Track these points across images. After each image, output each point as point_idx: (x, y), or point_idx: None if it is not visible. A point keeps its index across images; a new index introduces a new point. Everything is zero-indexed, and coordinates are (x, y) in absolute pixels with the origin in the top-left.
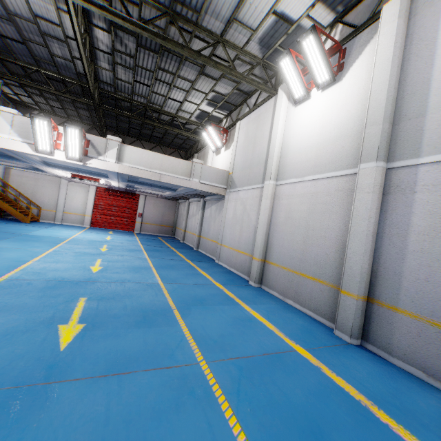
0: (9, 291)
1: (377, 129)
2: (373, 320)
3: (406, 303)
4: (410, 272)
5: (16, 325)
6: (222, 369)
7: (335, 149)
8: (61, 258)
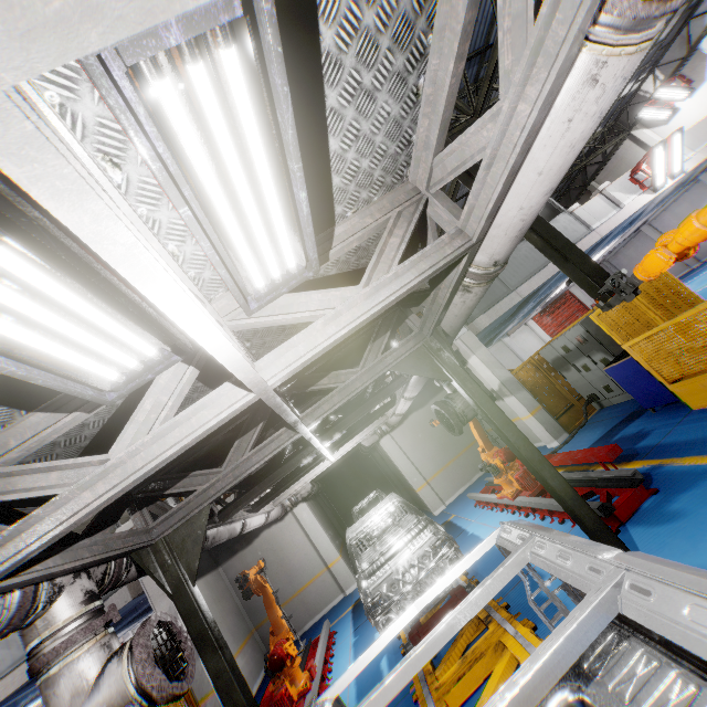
0: None
1: None
2: None
3: None
4: None
5: None
6: None
7: None
8: None
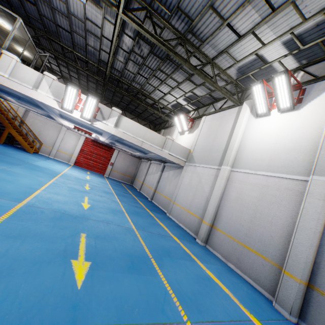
0: (29, 216)
1: None
2: (312, 304)
3: None
4: None
5: (40, 254)
6: None
7: (289, 158)
8: (60, 191)
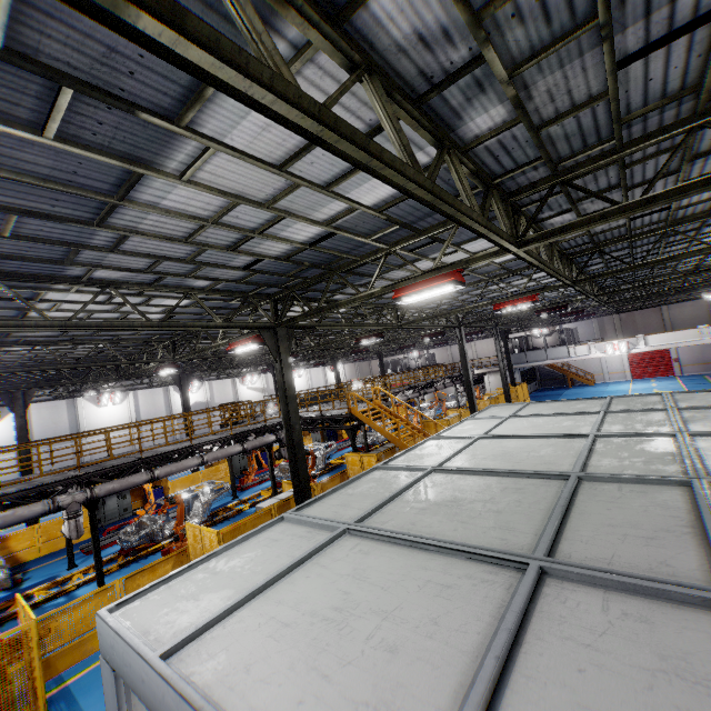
0: None
1: None
2: None
3: None
4: None
5: None
6: None
7: None
8: None
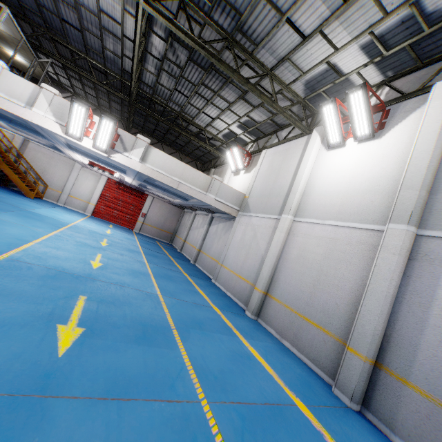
0: (9, 272)
1: (412, 194)
2: (378, 387)
3: (419, 379)
4: (427, 346)
5: (14, 315)
6: (224, 414)
7: (364, 202)
8: (62, 245)
